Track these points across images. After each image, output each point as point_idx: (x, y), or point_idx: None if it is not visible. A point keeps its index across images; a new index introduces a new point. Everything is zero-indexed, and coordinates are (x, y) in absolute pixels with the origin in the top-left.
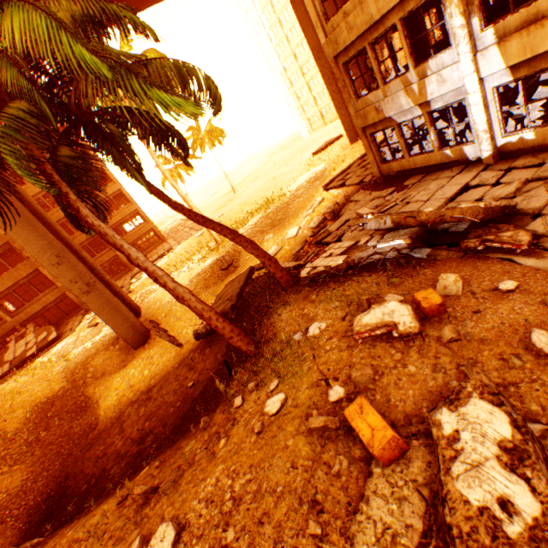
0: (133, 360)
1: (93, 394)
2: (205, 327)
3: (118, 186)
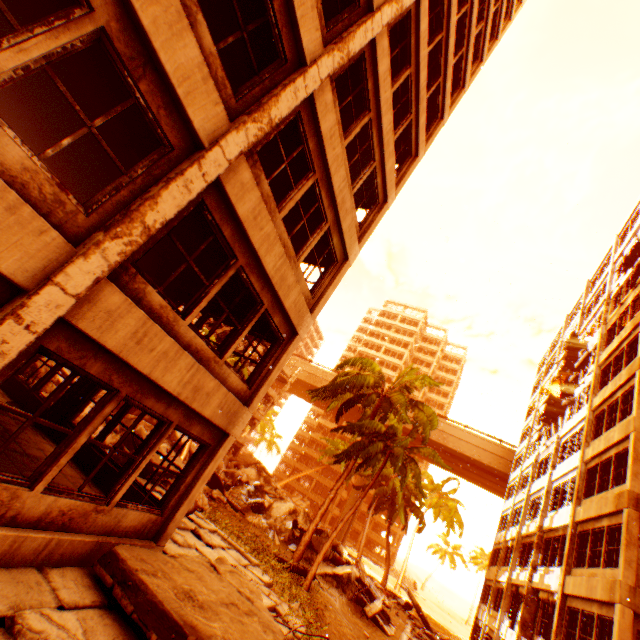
0: None
1: None
2: None
3: None
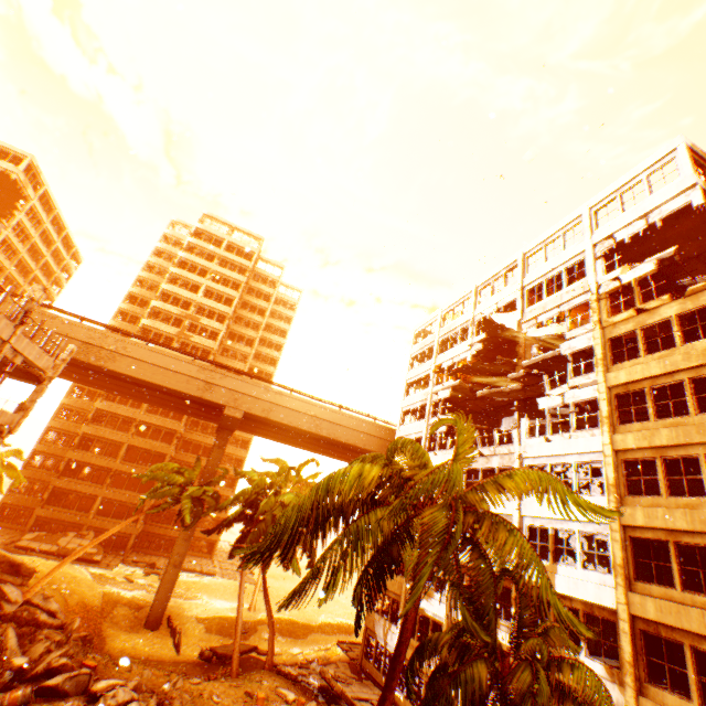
0: (137, 632)
1: (106, 629)
2: (210, 651)
3: (233, 494)
